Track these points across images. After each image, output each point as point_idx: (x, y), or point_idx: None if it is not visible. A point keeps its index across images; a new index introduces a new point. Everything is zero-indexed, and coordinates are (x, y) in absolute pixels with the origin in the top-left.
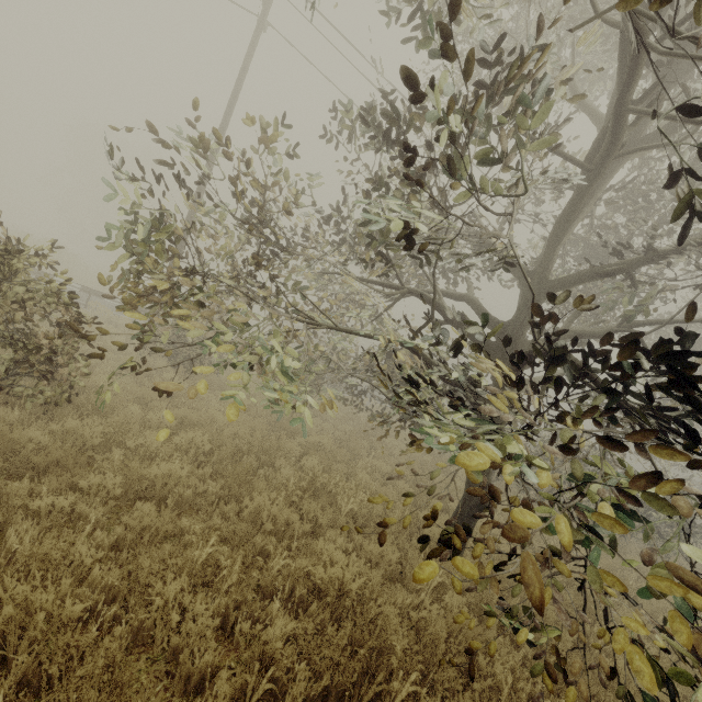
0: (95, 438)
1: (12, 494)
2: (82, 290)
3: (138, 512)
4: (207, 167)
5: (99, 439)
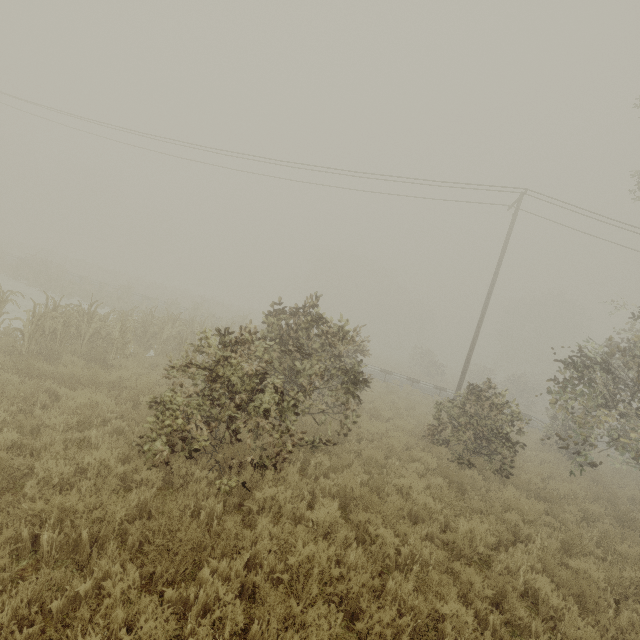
0: (540, 484)
1: (557, 510)
2: (381, 371)
3: (599, 528)
4: (487, 301)
5: (541, 485)
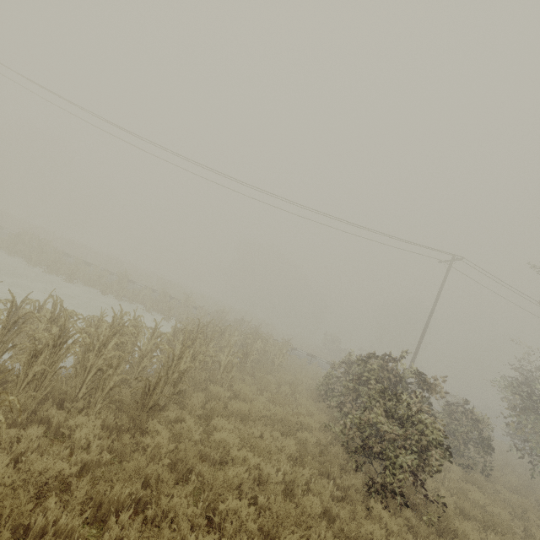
0: (502, 478)
1: (530, 503)
2: (326, 362)
3: None
4: (427, 326)
5: (503, 479)
